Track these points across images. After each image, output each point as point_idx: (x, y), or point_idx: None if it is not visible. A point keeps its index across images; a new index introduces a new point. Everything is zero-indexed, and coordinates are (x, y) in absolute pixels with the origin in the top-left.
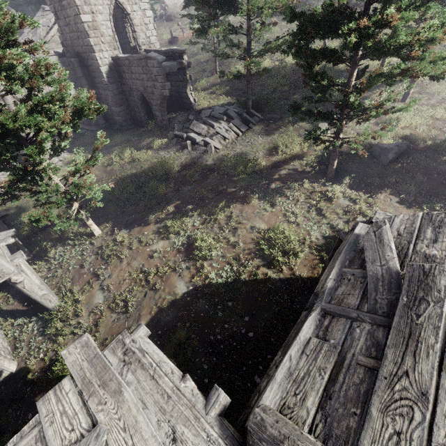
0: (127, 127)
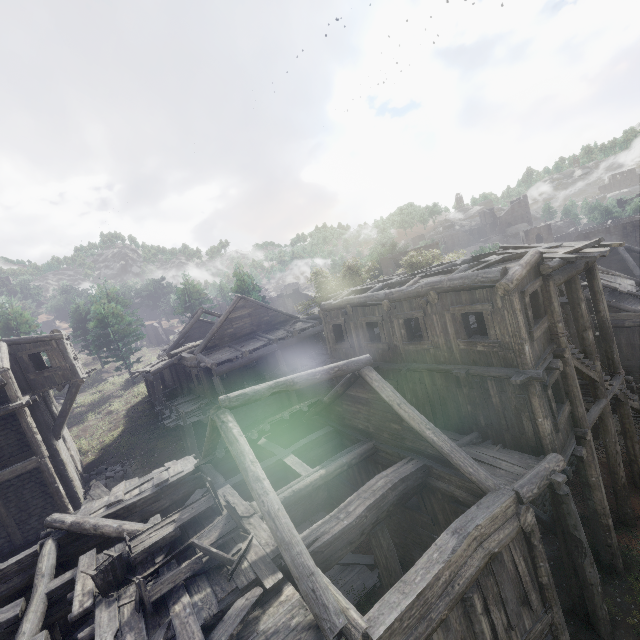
0: None
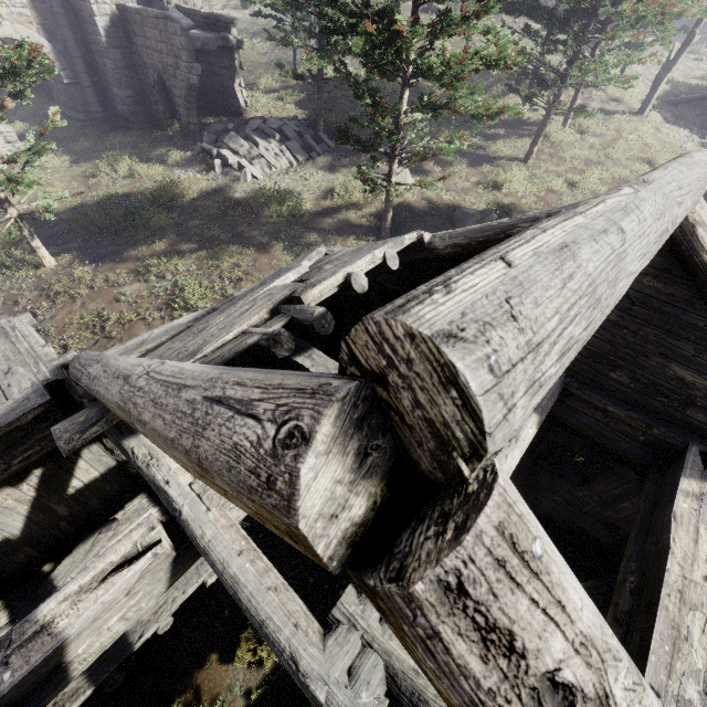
0: (137, 125)
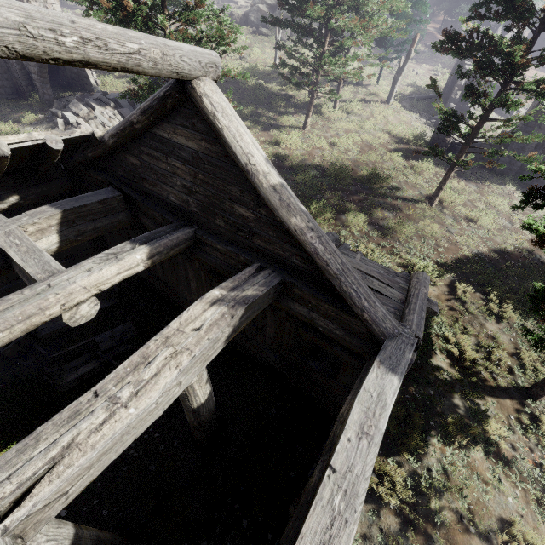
0: (6, 96)
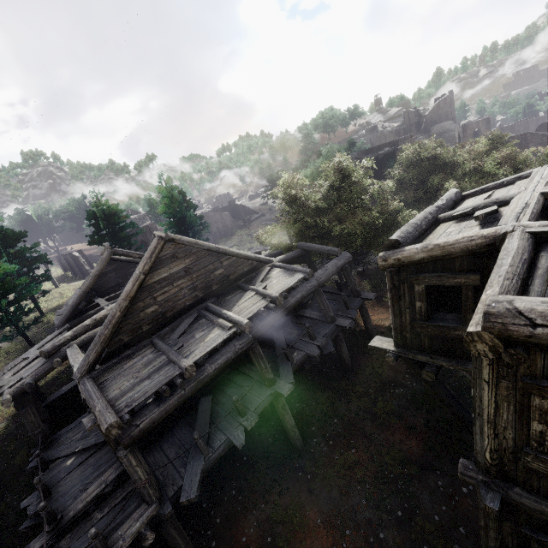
0: None
